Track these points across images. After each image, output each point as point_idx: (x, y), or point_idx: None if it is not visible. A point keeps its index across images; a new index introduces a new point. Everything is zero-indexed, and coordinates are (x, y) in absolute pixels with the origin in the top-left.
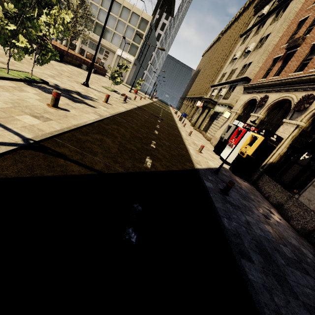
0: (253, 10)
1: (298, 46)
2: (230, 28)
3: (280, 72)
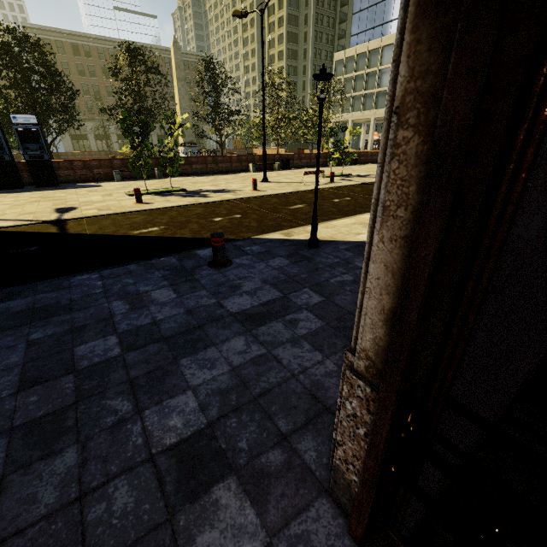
0: None
1: None
2: None
3: None
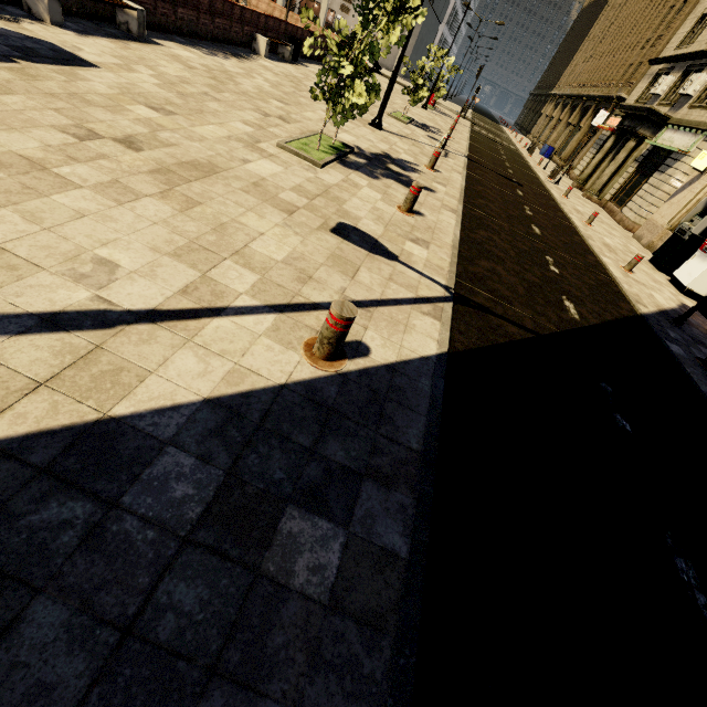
0: None
1: None
2: None
3: None
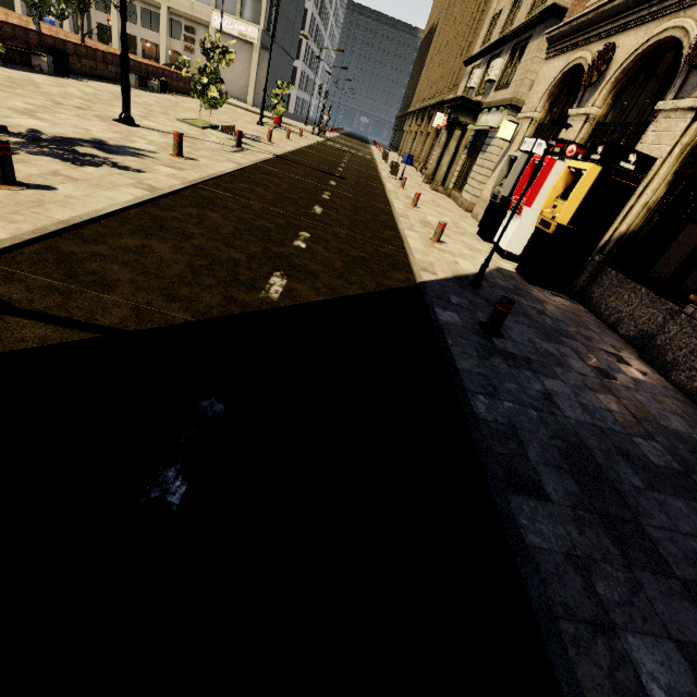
0: None
1: None
2: None
3: None
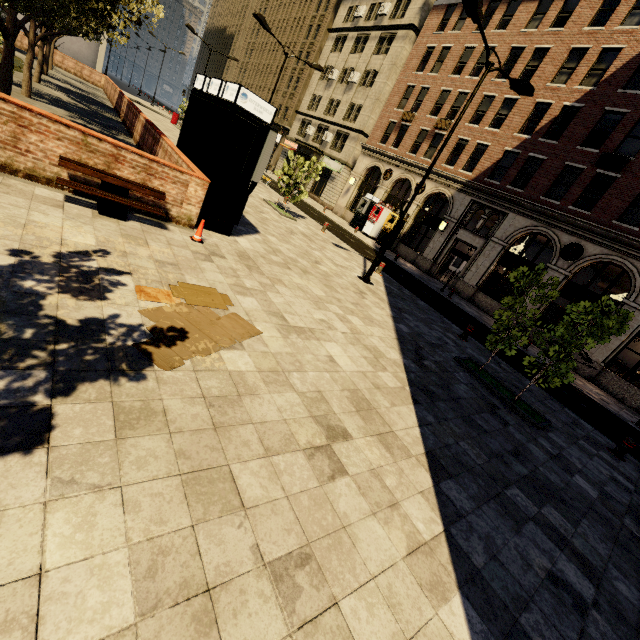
0: None
1: (410, 122)
2: None
3: (397, 141)
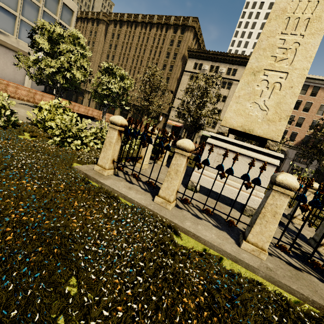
0: (187, 52)
1: None
2: (130, 26)
3: None
